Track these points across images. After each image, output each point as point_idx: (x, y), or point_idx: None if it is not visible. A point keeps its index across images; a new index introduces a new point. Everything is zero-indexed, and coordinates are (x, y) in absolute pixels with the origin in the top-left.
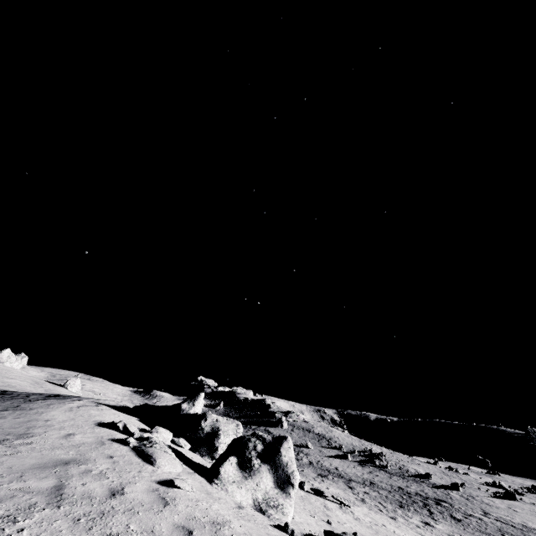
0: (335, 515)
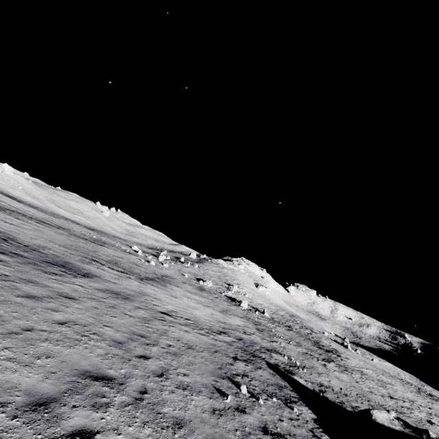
0: (0, 180)
